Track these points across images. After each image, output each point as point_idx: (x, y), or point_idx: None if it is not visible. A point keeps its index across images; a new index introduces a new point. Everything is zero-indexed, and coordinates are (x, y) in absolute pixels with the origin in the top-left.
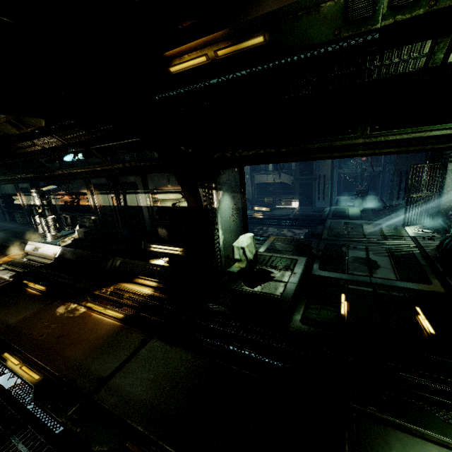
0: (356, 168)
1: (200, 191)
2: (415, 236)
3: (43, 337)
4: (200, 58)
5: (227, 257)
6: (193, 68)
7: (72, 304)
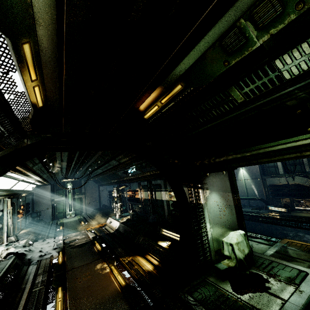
0: None
1: (185, 190)
2: None
3: (80, 283)
4: (155, 107)
5: (218, 251)
6: (154, 113)
7: (105, 263)
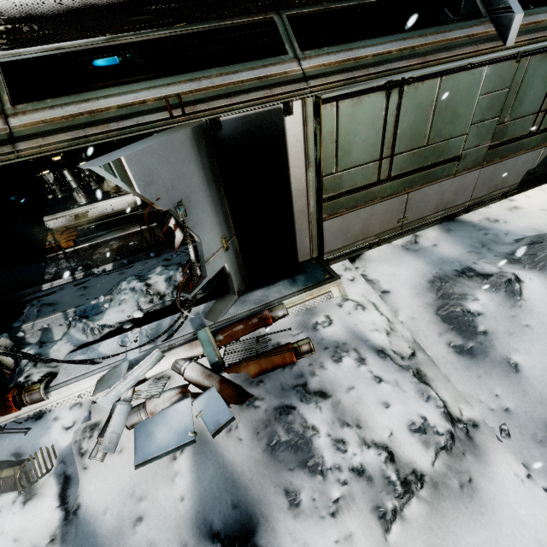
0: None
1: None
2: None
3: None
4: None
5: None
6: None
7: None
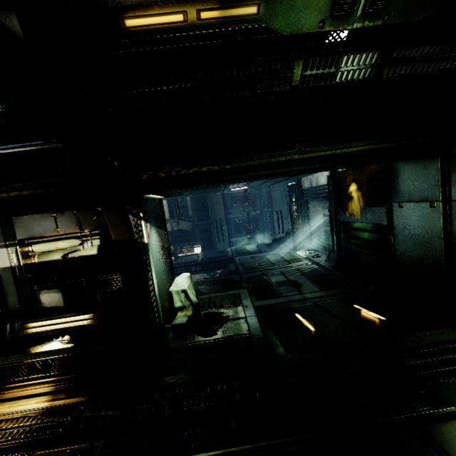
0: (242, 212)
1: (130, 219)
2: (307, 256)
3: None
4: (176, 15)
5: (162, 309)
6: (161, 29)
7: None
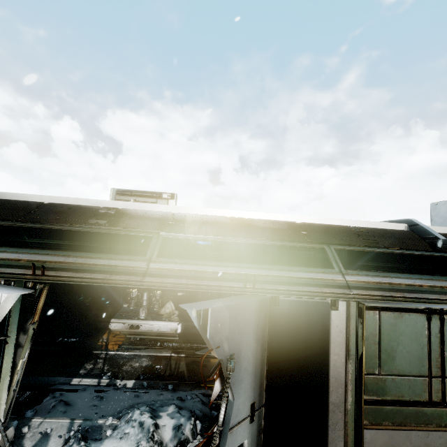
0: None
1: None
2: None
3: None
4: None
5: None
6: None
7: None
